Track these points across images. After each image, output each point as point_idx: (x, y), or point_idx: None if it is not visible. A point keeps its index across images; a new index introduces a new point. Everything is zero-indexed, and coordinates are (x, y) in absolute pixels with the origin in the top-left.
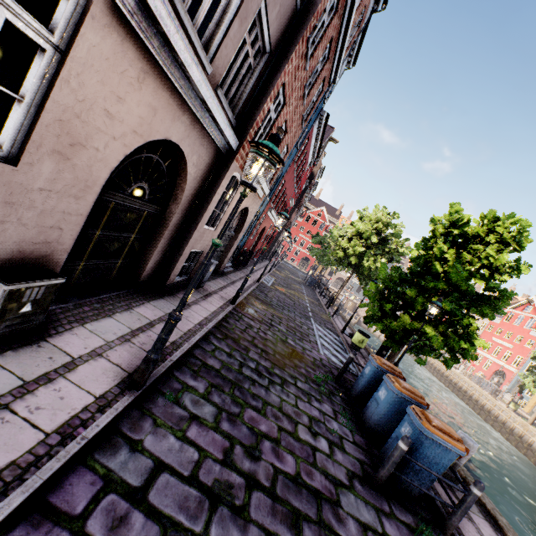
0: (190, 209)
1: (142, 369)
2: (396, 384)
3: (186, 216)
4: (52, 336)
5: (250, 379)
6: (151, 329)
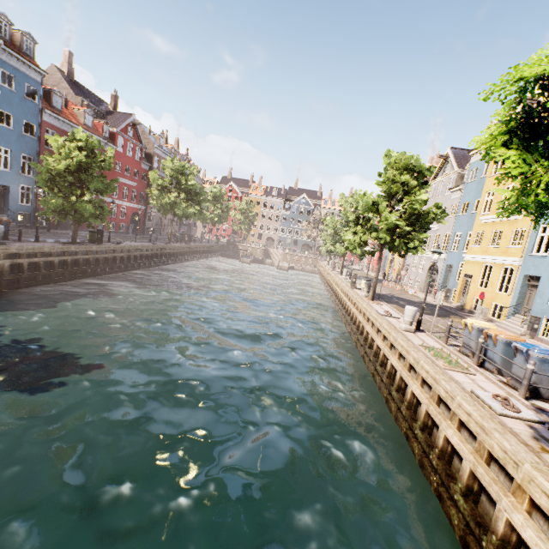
0: None
1: None
2: None
3: None
4: None
5: None
6: None
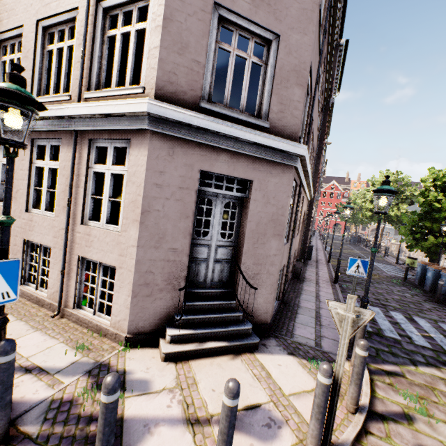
0: (304, 227)
1: (336, 277)
2: (433, 267)
3: (303, 230)
4: (304, 277)
5: (363, 282)
6: (318, 273)
